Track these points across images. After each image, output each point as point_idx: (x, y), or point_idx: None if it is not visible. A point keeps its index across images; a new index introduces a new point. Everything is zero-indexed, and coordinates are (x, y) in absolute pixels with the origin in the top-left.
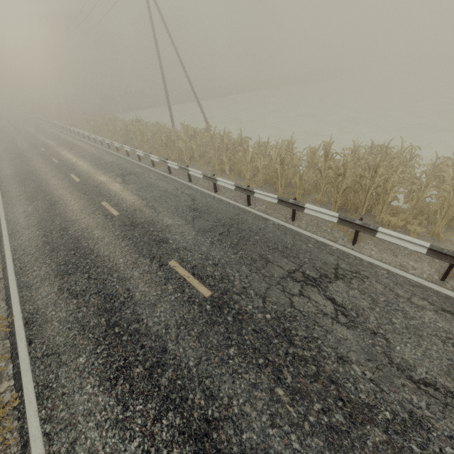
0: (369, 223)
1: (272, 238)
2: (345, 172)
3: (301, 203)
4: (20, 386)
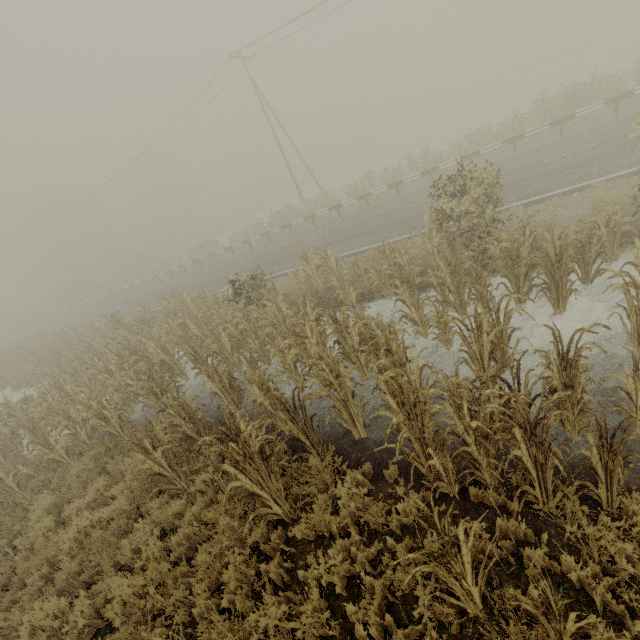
0: (626, 91)
1: (573, 136)
2: (575, 93)
3: (572, 113)
4: (587, 185)
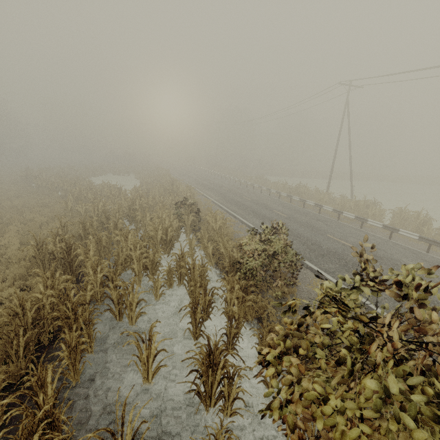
0: None
1: None
2: None
3: None
4: None
